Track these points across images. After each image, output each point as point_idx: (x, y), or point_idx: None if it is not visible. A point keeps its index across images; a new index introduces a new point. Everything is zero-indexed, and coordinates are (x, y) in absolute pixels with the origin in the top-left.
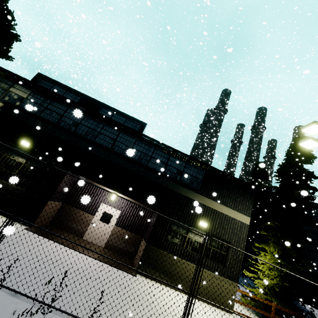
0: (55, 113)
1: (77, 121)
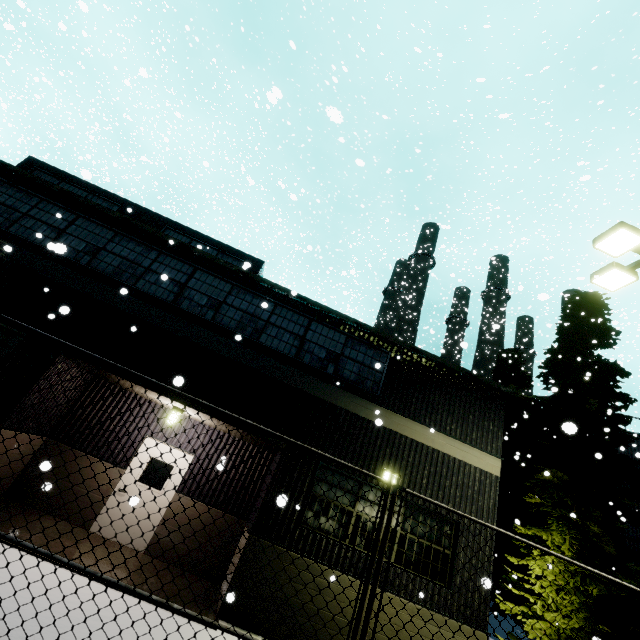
0: (47, 226)
1: (97, 245)
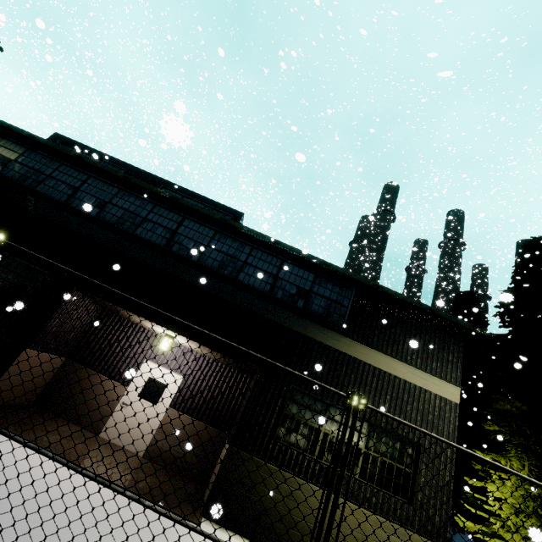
0: (65, 185)
1: (105, 199)
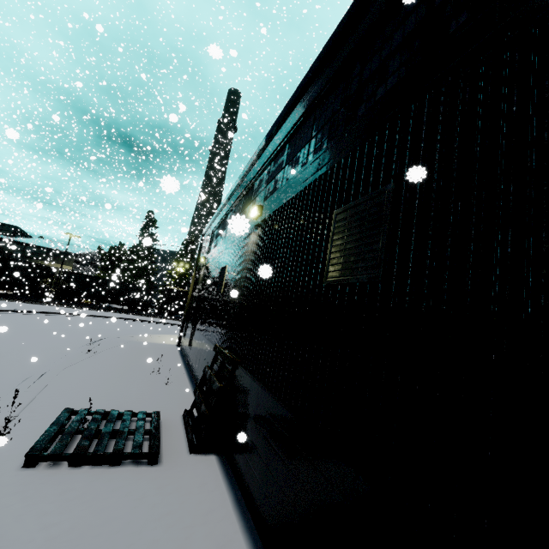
0: None
1: None
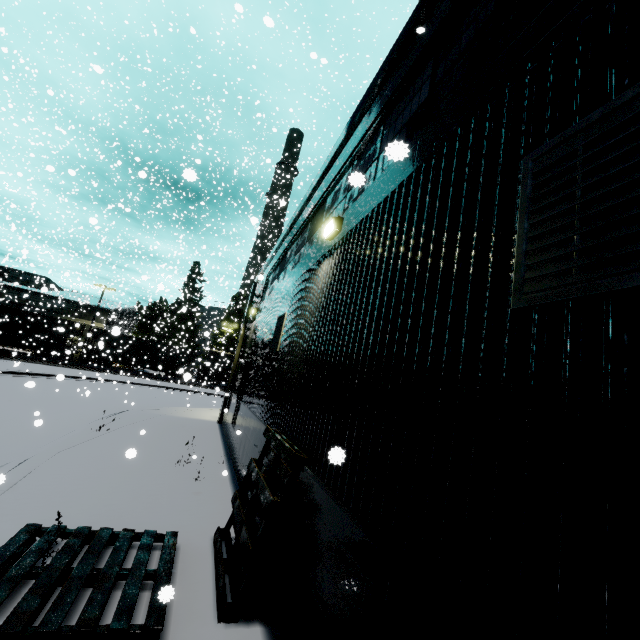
0: None
1: None
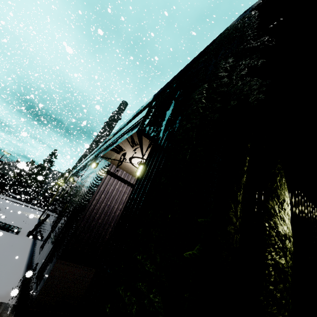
0: None
1: None
